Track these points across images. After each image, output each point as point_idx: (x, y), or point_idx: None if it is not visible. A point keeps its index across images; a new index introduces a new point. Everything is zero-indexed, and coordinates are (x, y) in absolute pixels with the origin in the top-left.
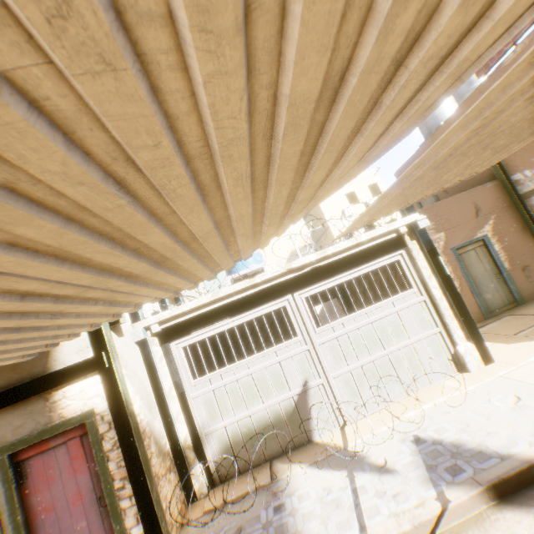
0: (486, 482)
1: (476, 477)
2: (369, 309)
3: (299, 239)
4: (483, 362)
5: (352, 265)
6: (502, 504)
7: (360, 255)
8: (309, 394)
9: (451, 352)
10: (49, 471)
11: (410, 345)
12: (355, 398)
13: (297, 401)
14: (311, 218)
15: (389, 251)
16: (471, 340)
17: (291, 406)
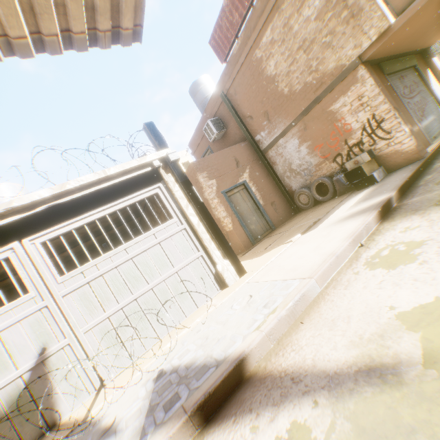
0: (193, 406)
1: (187, 403)
2: (128, 245)
3: None
4: (239, 275)
5: (104, 200)
6: (208, 427)
7: (113, 190)
8: (50, 363)
9: (214, 272)
10: None
11: (175, 273)
12: (115, 348)
13: (30, 380)
14: None
15: (146, 184)
16: (227, 257)
17: (19, 390)
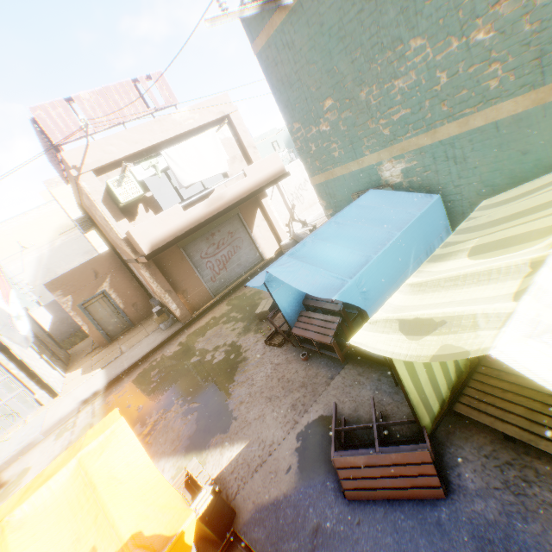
0: None
1: None
2: None
3: (61, 219)
4: (53, 397)
5: None
6: None
7: None
8: None
9: (35, 398)
10: None
11: (4, 404)
12: None
13: None
14: (60, 204)
15: None
16: (44, 389)
17: None
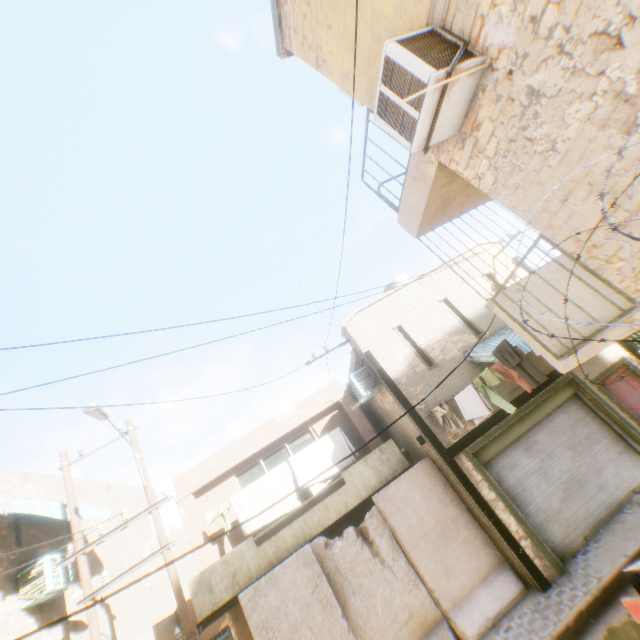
0: None
1: None
2: None
3: None
4: None
5: None
6: None
7: None
8: None
9: None
10: (619, 391)
11: None
12: None
13: None
14: None
15: None
16: None
17: None
